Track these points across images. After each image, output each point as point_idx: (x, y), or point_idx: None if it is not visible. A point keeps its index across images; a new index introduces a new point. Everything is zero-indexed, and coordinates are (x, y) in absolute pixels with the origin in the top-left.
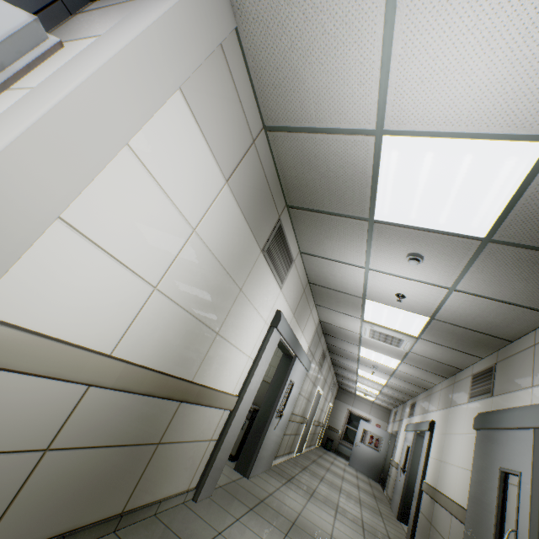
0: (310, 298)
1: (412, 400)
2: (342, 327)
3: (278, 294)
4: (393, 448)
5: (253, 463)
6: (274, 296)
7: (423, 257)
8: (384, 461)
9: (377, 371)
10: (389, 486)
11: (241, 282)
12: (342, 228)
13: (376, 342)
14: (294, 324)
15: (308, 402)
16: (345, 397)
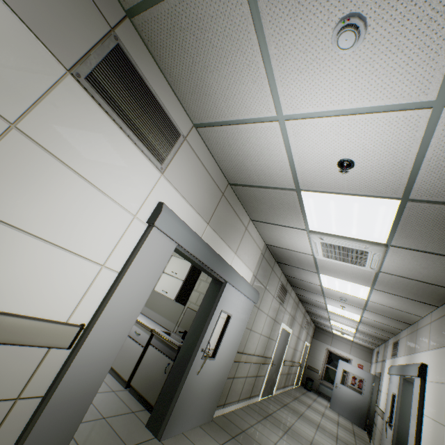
0: (239, 209)
1: (394, 338)
2: (290, 248)
3: (156, 178)
4: (377, 392)
5: (167, 420)
6: (147, 178)
7: (365, 20)
8: (369, 405)
9: (347, 305)
10: (375, 437)
11: (7, 109)
12: (211, 23)
13: (334, 264)
14: (213, 237)
15: (270, 340)
16: (323, 337)
